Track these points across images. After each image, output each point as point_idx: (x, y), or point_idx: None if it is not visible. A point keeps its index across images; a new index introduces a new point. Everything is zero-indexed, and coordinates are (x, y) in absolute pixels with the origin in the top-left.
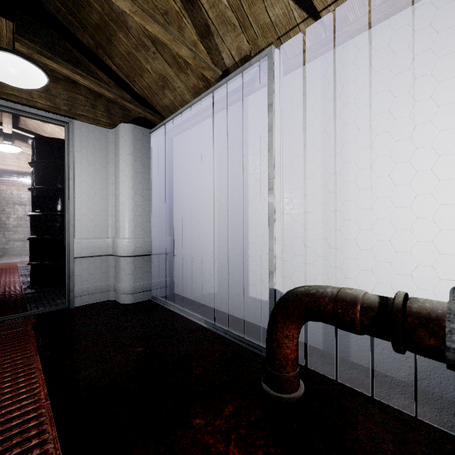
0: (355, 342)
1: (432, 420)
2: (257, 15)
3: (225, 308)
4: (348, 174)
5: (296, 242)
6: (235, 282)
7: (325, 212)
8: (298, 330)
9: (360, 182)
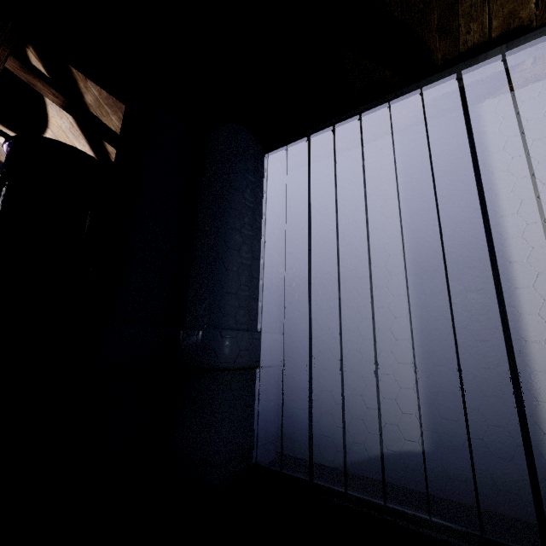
0: None
1: None
2: None
3: (464, 493)
4: None
5: None
6: (492, 428)
7: None
8: None
9: None
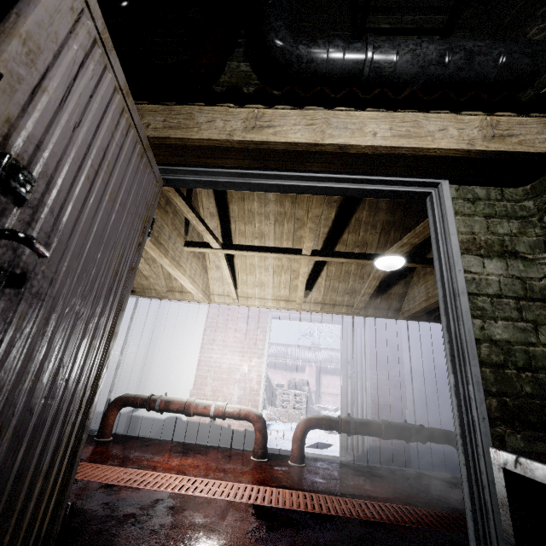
0: (140, 424)
1: (155, 440)
2: (137, 279)
3: None
4: (155, 351)
5: (126, 378)
6: None
7: (143, 365)
8: (118, 412)
9: (158, 356)
